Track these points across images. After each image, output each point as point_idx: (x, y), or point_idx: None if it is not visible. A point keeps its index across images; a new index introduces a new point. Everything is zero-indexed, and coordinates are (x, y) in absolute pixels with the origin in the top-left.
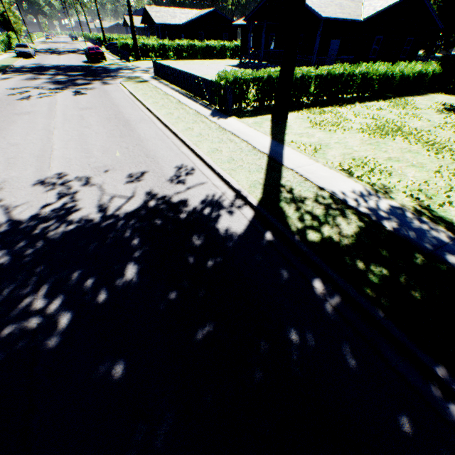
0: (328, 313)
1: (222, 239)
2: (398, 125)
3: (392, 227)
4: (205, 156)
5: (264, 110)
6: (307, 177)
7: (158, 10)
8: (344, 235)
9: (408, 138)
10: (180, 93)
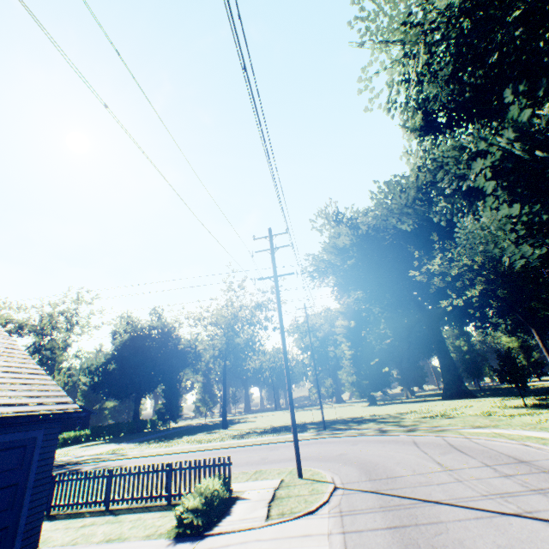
0: None
1: None
2: None
3: None
4: None
5: None
6: None
7: None
8: None
9: None
10: None
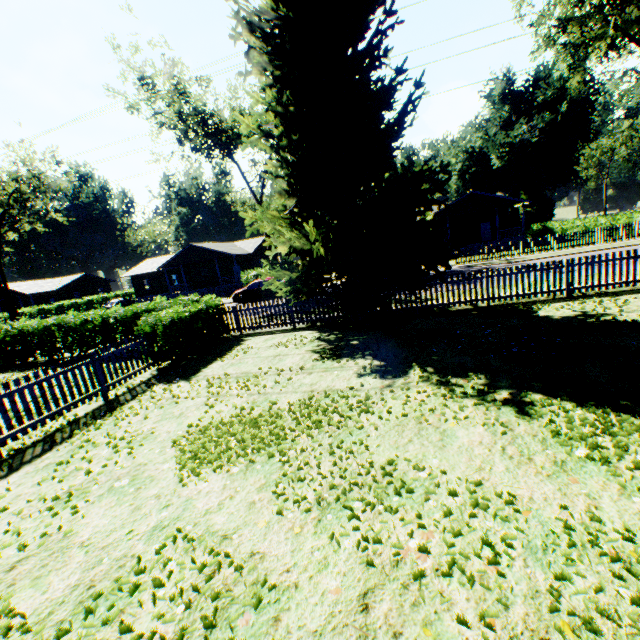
0: None
1: None
2: None
3: None
4: None
5: None
6: None
7: (208, 245)
8: None
9: None
10: (587, 246)
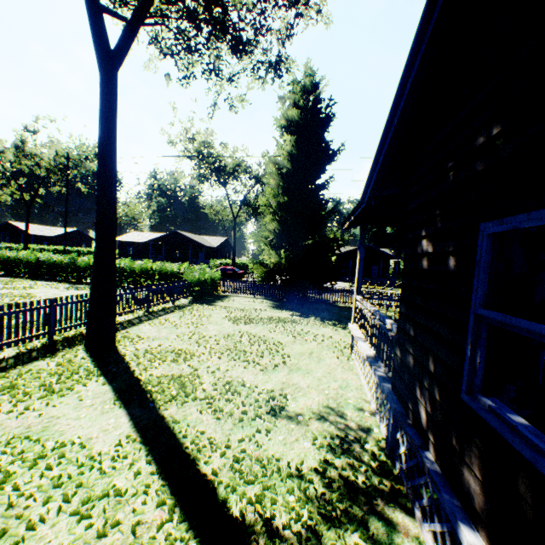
0: None
1: None
2: None
3: None
4: None
5: None
6: None
7: (187, 234)
8: None
9: None
10: None
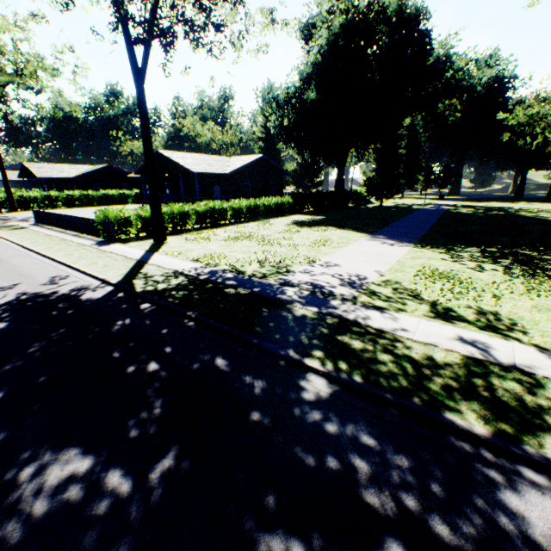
0: (145, 313)
1: (83, 301)
2: (252, 234)
3: (205, 277)
4: (81, 267)
5: (150, 237)
6: (163, 266)
7: (42, 166)
8: (171, 285)
9: (251, 240)
10: (66, 233)
